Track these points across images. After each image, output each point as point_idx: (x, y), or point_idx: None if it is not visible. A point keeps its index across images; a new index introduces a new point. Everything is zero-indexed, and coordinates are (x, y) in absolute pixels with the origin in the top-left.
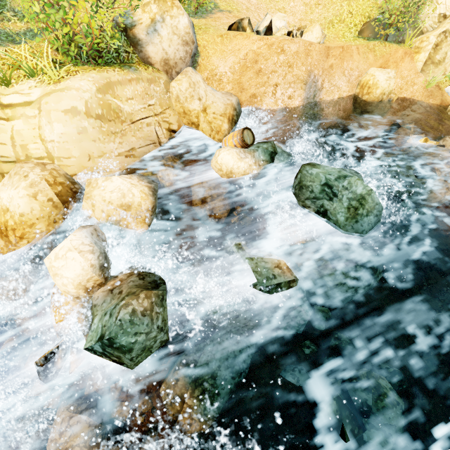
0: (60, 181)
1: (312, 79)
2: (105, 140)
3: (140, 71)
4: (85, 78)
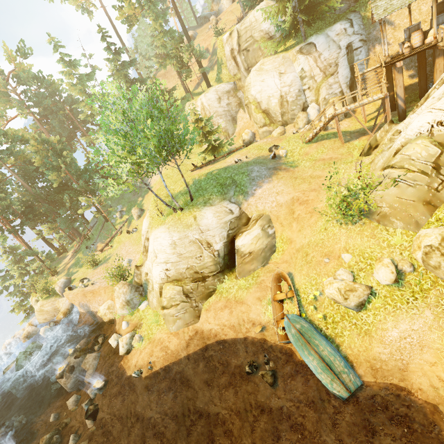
0: (32, 323)
1: (82, 304)
2: (39, 316)
3: (53, 298)
4: (39, 302)
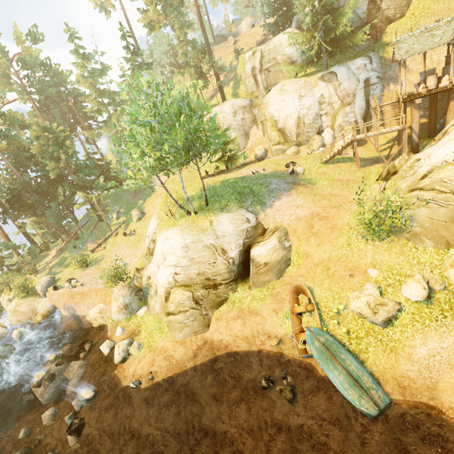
0: (2, 325)
1: (68, 306)
2: (12, 316)
3: (31, 298)
4: (15, 301)
